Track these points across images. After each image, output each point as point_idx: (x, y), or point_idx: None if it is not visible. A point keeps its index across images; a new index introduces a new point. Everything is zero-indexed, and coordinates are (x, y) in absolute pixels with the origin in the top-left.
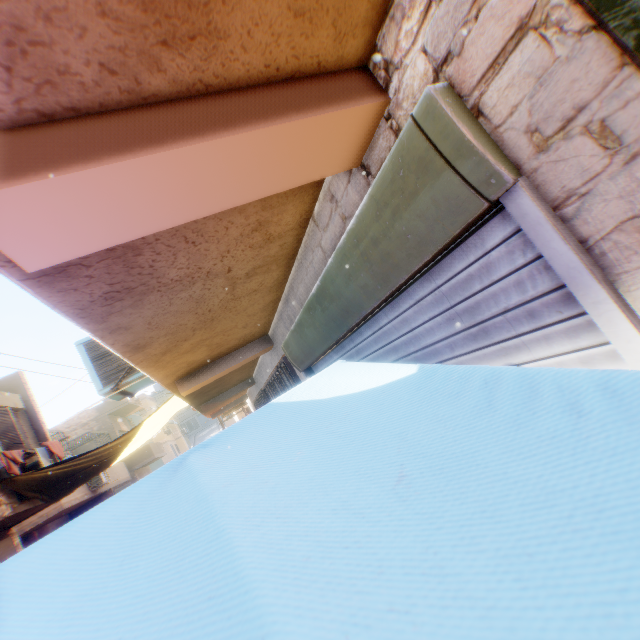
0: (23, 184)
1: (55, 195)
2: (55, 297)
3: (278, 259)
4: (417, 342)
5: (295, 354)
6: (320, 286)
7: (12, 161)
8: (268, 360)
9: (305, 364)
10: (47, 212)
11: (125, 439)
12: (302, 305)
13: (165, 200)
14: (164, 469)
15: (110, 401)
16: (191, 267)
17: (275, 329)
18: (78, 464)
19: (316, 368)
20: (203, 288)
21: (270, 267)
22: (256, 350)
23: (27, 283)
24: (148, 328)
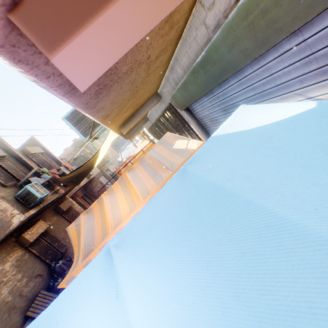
0: (84, 31)
1: (97, 34)
2: (76, 101)
3: (172, 41)
4: (273, 82)
5: (180, 101)
6: (205, 56)
7: (67, 12)
8: (157, 107)
9: (186, 106)
10: (92, 49)
11: (95, 157)
12: (184, 71)
13: (145, 16)
14: (177, 175)
15: (76, 141)
16: (132, 62)
17: (162, 89)
18: (80, 170)
19: (191, 107)
20: (135, 74)
21: (167, 49)
22: (153, 103)
23: (65, 97)
24: (111, 105)
